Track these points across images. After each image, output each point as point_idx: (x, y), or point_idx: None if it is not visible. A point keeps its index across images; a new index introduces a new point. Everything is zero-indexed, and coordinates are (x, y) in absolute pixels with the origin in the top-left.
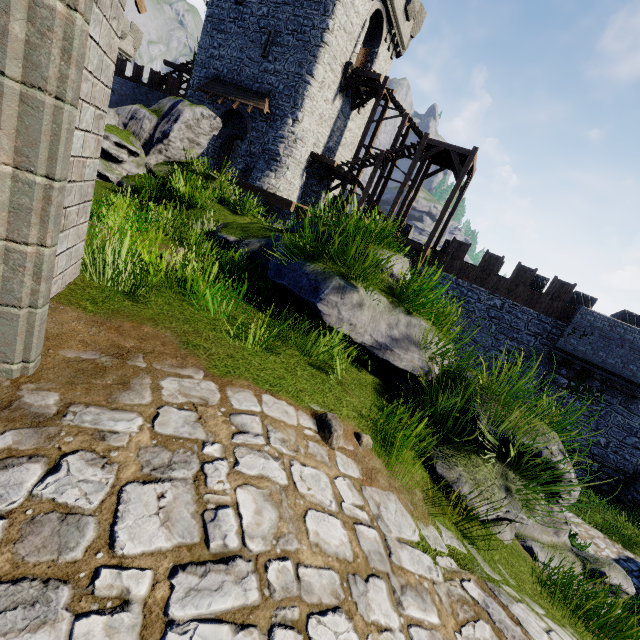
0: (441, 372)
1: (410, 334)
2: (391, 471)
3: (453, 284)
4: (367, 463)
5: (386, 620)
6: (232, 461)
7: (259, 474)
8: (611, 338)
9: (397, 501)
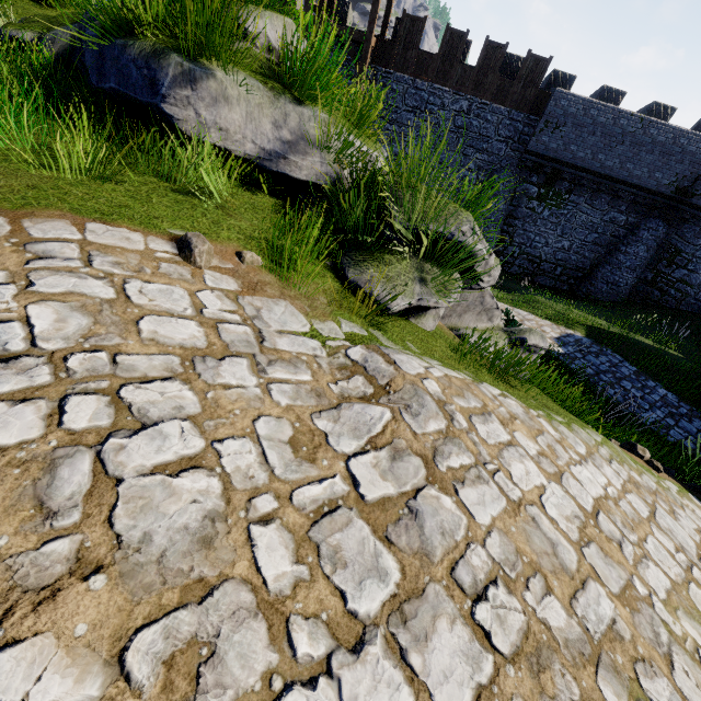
0: (349, 174)
1: (305, 132)
2: (286, 283)
3: (411, 89)
4: (251, 278)
5: (239, 382)
6: (24, 284)
7: (67, 291)
8: (584, 125)
9: (289, 306)
